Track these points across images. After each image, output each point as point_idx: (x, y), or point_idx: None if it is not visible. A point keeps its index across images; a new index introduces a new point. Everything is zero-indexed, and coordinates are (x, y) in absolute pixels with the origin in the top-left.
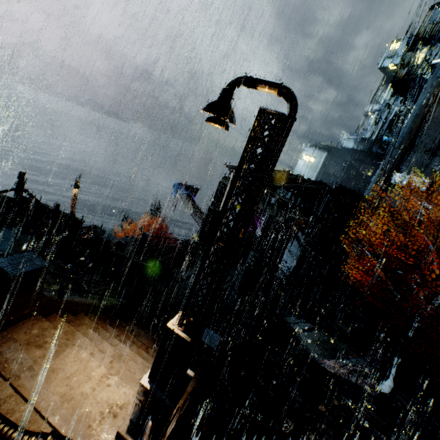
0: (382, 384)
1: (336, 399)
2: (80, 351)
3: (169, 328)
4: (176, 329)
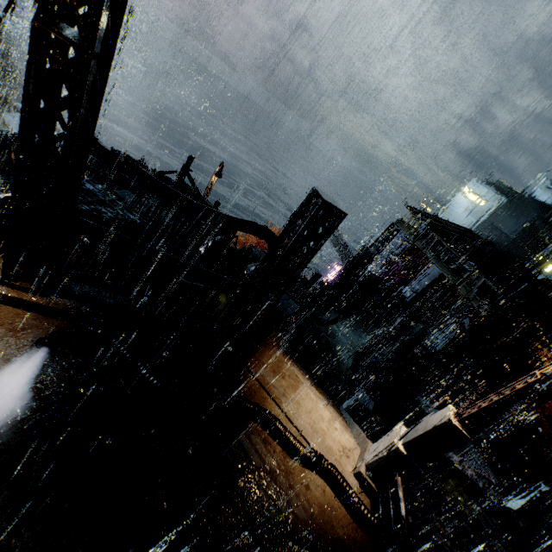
0: (512, 501)
1: (461, 495)
2: (308, 390)
3: (452, 421)
4: (457, 424)
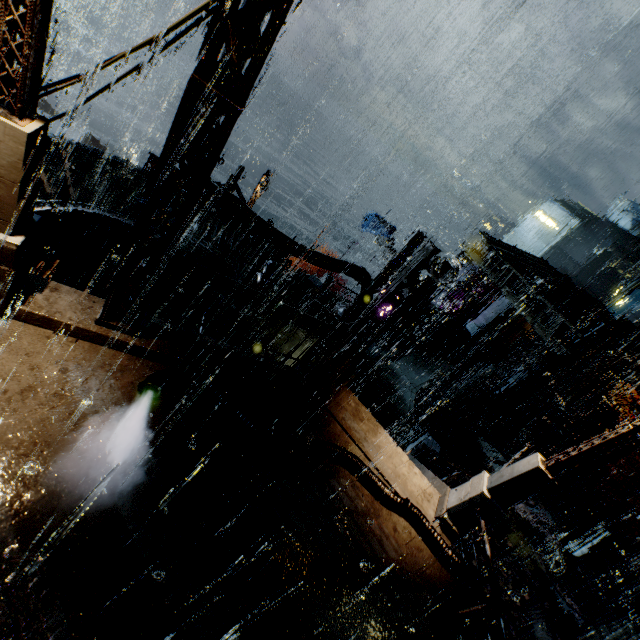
0: (572, 546)
1: (522, 541)
2: (387, 435)
3: (540, 468)
4: (545, 471)
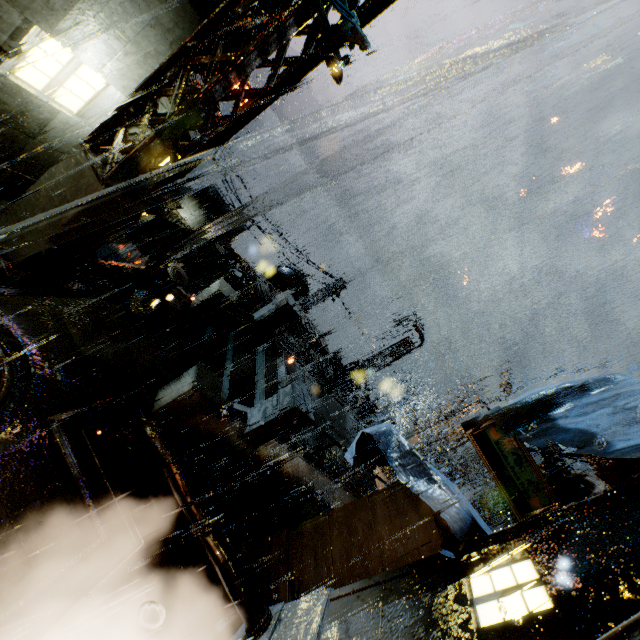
0: None
1: None
2: None
3: None
4: None
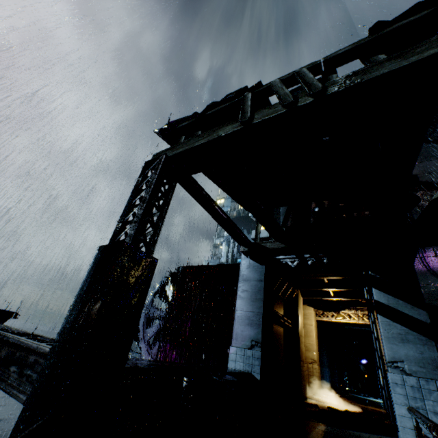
0: None
1: None
2: None
3: None
4: None
